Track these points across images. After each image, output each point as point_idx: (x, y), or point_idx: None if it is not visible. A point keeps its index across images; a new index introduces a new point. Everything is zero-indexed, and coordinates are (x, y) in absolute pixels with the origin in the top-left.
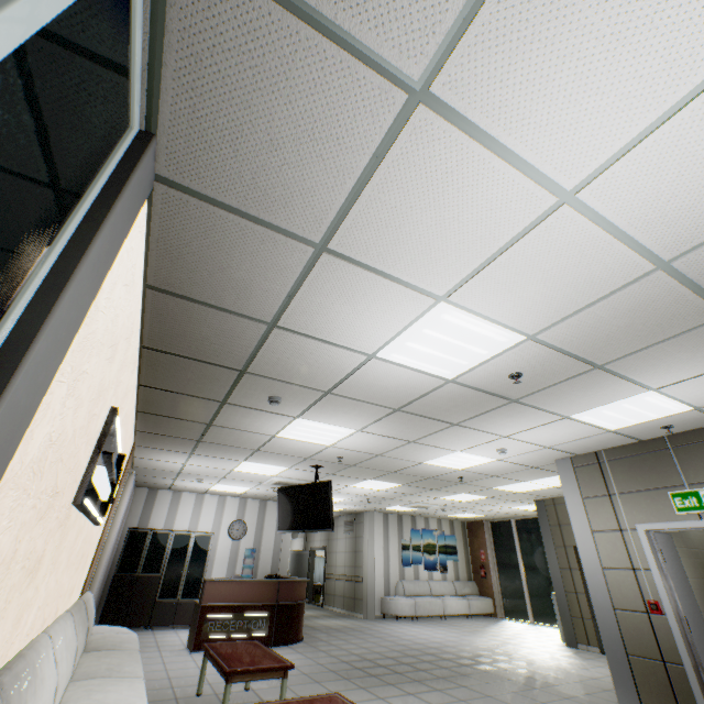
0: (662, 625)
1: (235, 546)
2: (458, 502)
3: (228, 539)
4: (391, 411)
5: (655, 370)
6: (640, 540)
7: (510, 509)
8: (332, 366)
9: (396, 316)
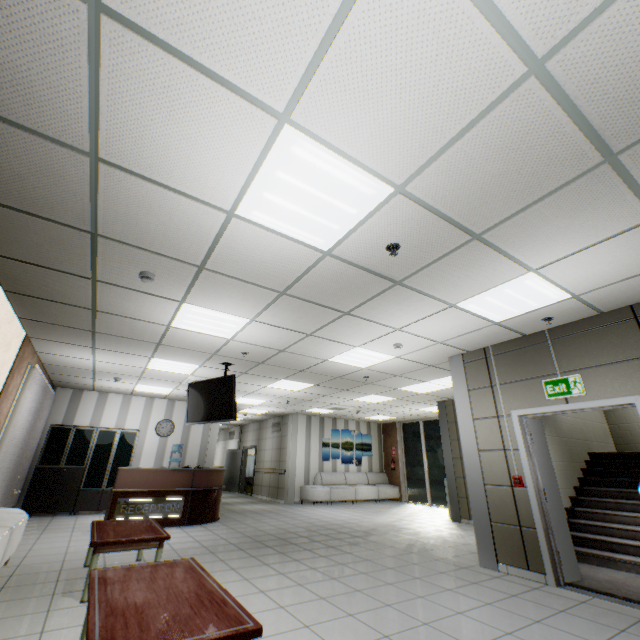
0: (523, 496)
1: (163, 442)
2: (370, 403)
3: (155, 436)
4: (277, 296)
5: (533, 243)
6: (513, 424)
7: (418, 411)
8: (192, 229)
9: (238, 147)
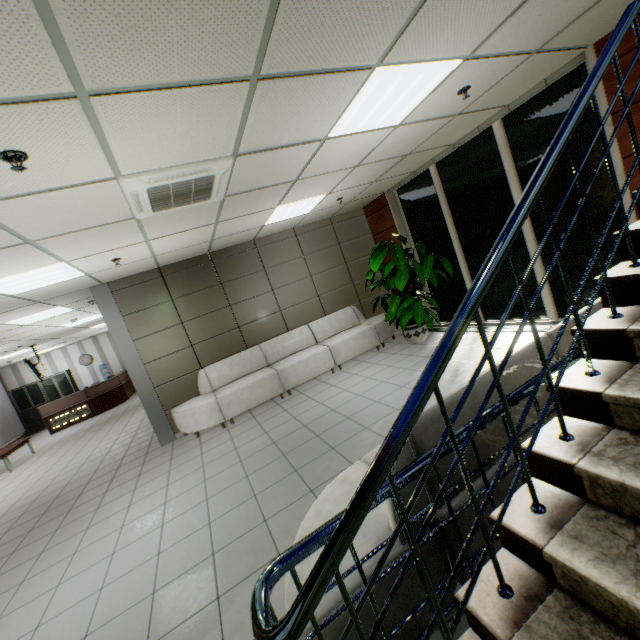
0: None
1: (91, 368)
2: None
3: (84, 367)
4: None
5: None
6: None
7: None
8: None
9: None
